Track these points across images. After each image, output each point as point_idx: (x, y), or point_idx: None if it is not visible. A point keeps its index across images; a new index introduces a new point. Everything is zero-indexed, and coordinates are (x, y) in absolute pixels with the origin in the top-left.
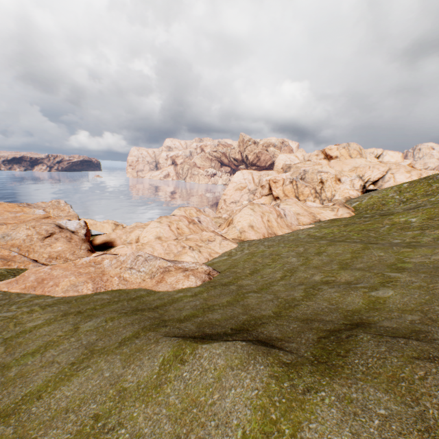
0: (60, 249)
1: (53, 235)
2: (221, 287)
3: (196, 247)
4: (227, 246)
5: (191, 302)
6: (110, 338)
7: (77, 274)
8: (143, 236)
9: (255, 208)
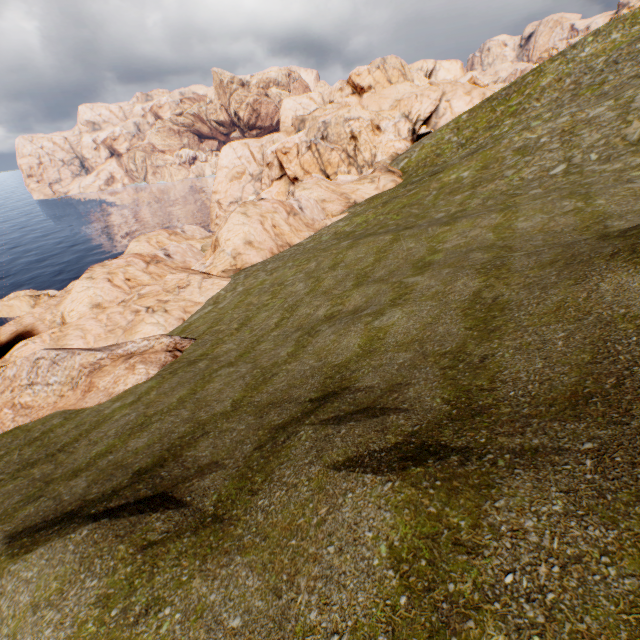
0: None
1: None
2: (186, 369)
3: (159, 306)
4: (213, 288)
5: (123, 418)
6: None
7: None
8: (69, 312)
9: (249, 211)
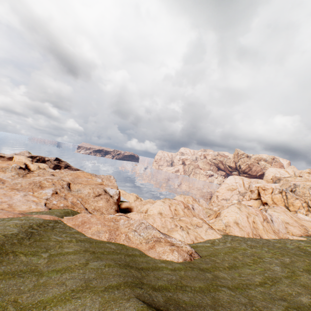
0: (101, 205)
1: (100, 195)
2: (198, 270)
3: (185, 228)
4: (211, 234)
5: (168, 274)
6: (102, 281)
7: (102, 224)
8: (150, 209)
9: (241, 208)
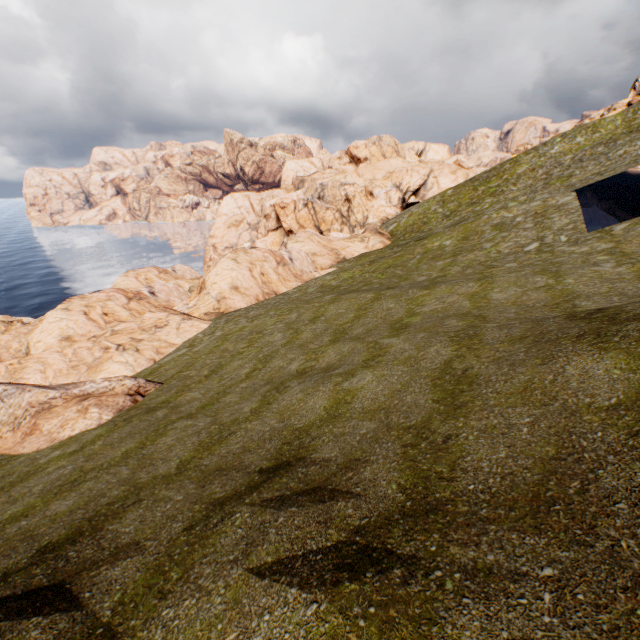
0: None
1: None
2: (142, 417)
3: (131, 345)
4: (191, 330)
5: (56, 471)
6: None
7: None
8: (35, 342)
9: (239, 258)
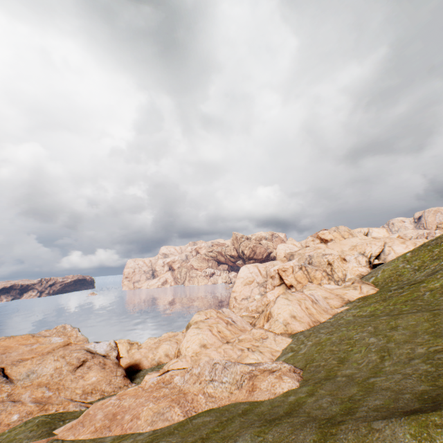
0: (94, 379)
1: (85, 363)
2: (327, 381)
3: (254, 348)
4: (282, 341)
5: (319, 400)
6: None
7: (153, 399)
8: (186, 347)
9: (289, 297)
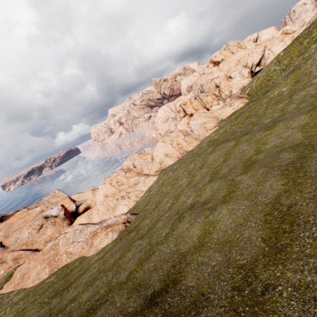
0: (50, 233)
1: (43, 226)
2: (126, 236)
3: (126, 195)
4: (149, 182)
5: (92, 270)
6: None
7: (42, 262)
8: (97, 199)
9: (165, 139)
